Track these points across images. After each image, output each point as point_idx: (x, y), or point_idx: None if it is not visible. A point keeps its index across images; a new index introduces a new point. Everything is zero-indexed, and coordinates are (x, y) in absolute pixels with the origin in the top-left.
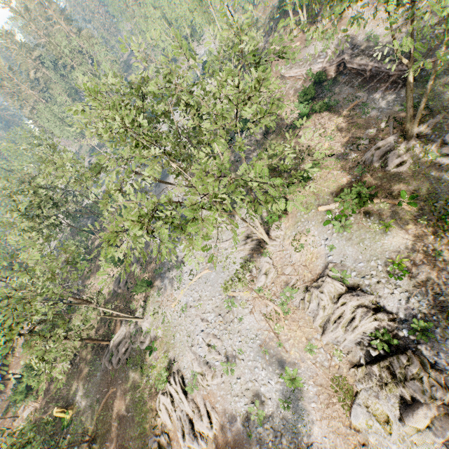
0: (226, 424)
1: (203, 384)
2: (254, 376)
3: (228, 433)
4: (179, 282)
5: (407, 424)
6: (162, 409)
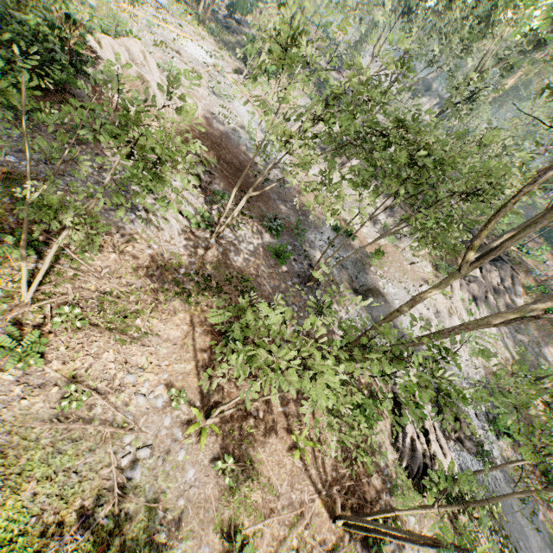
0: (213, 120)
1: (185, 80)
2: (242, 118)
3: (214, 125)
4: (137, 5)
5: (347, 166)
6: (107, 45)
